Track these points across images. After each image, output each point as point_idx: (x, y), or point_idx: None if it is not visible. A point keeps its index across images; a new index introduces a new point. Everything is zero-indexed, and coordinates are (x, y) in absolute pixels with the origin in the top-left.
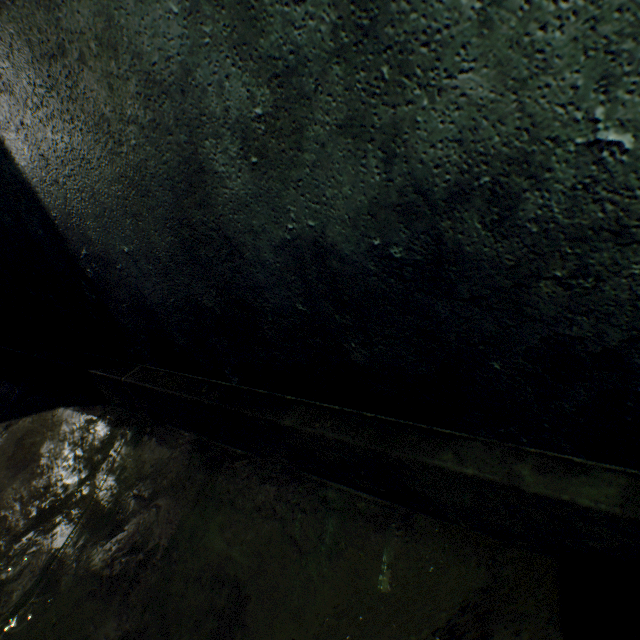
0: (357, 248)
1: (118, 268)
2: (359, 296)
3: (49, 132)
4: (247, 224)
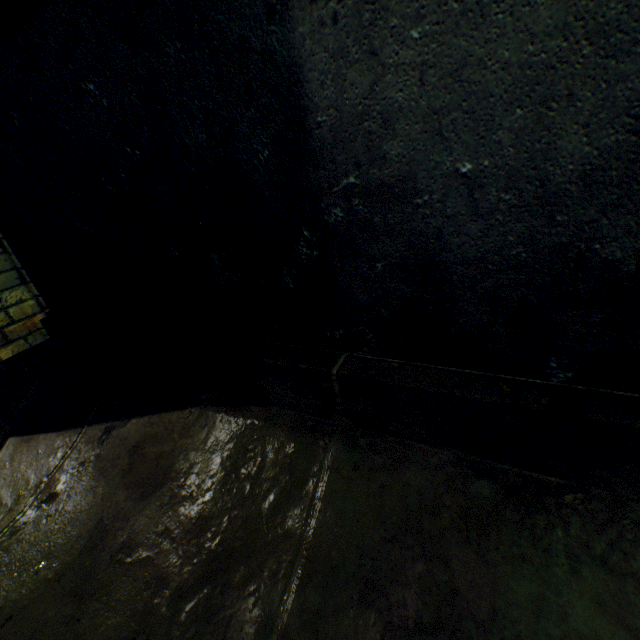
0: None
1: (414, 203)
2: None
3: None
4: None
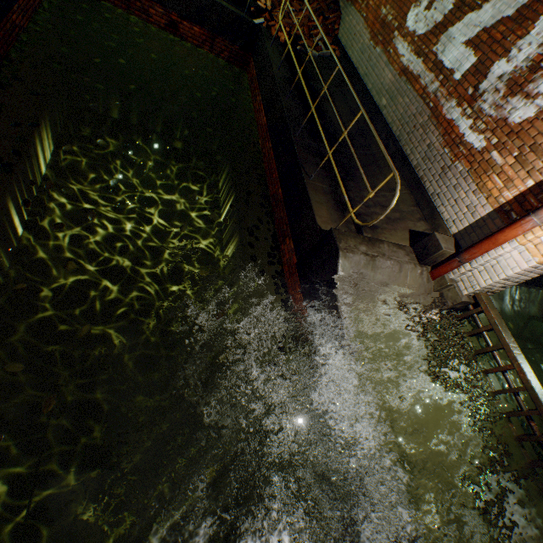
0: None
1: None
2: None
3: None
4: None
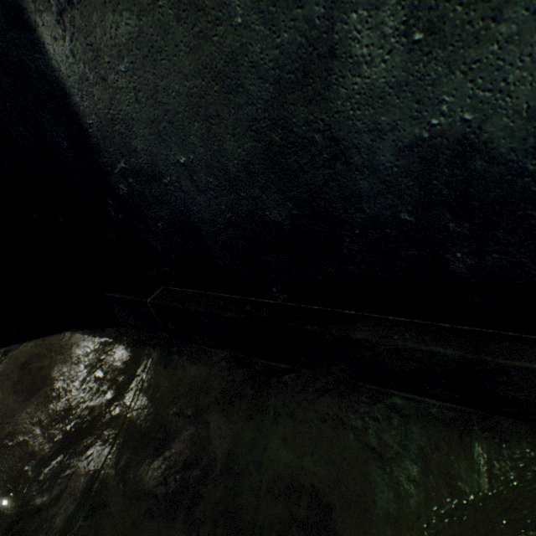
0: (520, 144)
1: (164, 182)
2: (494, 201)
3: (109, 12)
4: (371, 121)
